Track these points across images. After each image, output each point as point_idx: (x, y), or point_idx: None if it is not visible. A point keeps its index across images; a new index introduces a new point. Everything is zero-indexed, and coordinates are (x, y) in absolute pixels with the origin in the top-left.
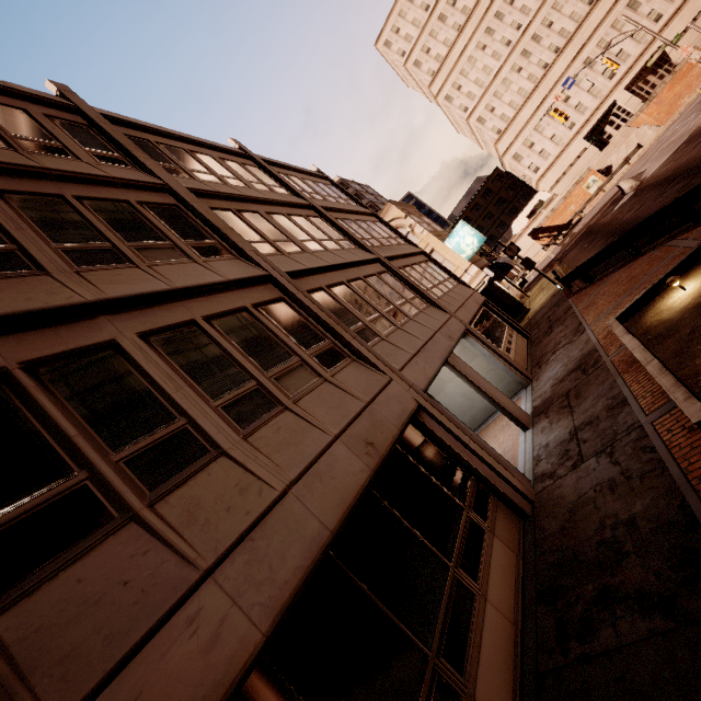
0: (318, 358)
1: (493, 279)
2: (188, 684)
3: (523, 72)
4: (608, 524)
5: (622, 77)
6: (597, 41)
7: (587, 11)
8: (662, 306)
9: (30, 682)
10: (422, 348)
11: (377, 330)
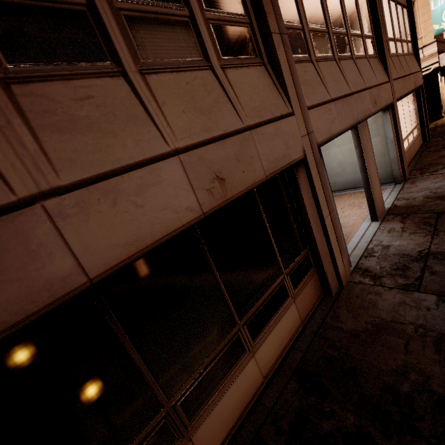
0: (217, 31)
1: (439, 70)
2: None
3: None
4: (411, 377)
5: None
6: None
7: None
8: None
9: None
10: (344, 97)
11: (312, 46)
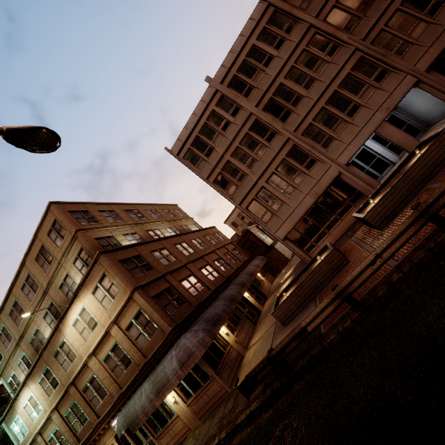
0: (305, 167)
1: None
2: (284, 231)
3: None
4: None
5: None
6: None
7: None
8: (419, 153)
9: (271, 230)
10: (356, 136)
11: (334, 134)
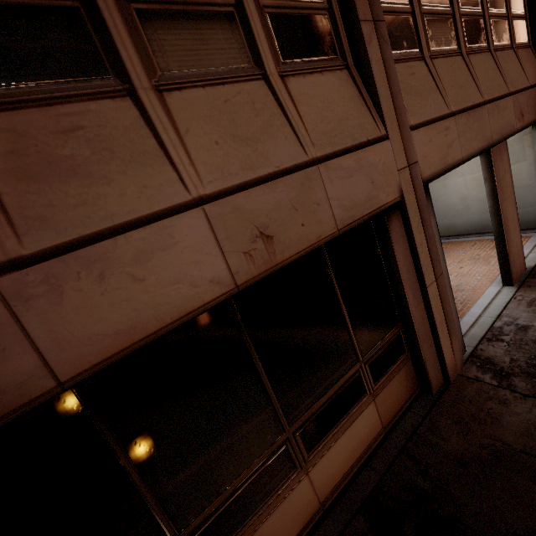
0: (276, 23)
1: None
2: None
3: None
4: None
5: None
6: None
7: None
8: None
9: None
10: (471, 109)
11: (426, 36)
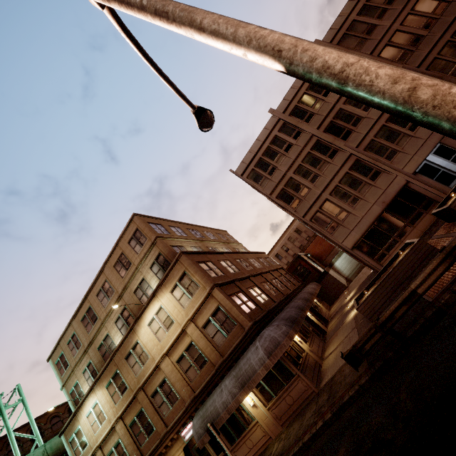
0: (370, 179)
1: None
2: (352, 240)
3: None
4: None
5: None
6: None
7: None
8: None
9: (338, 240)
10: (420, 147)
11: (397, 147)
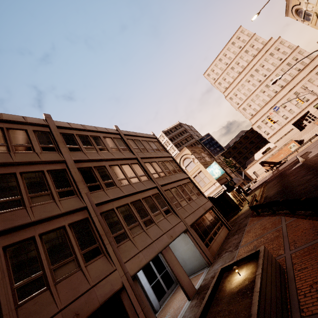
0: (85, 255)
1: (226, 191)
2: None
3: (265, 93)
4: None
5: (312, 101)
6: (301, 85)
7: (297, 73)
8: (233, 276)
9: None
10: (148, 246)
11: (130, 233)
